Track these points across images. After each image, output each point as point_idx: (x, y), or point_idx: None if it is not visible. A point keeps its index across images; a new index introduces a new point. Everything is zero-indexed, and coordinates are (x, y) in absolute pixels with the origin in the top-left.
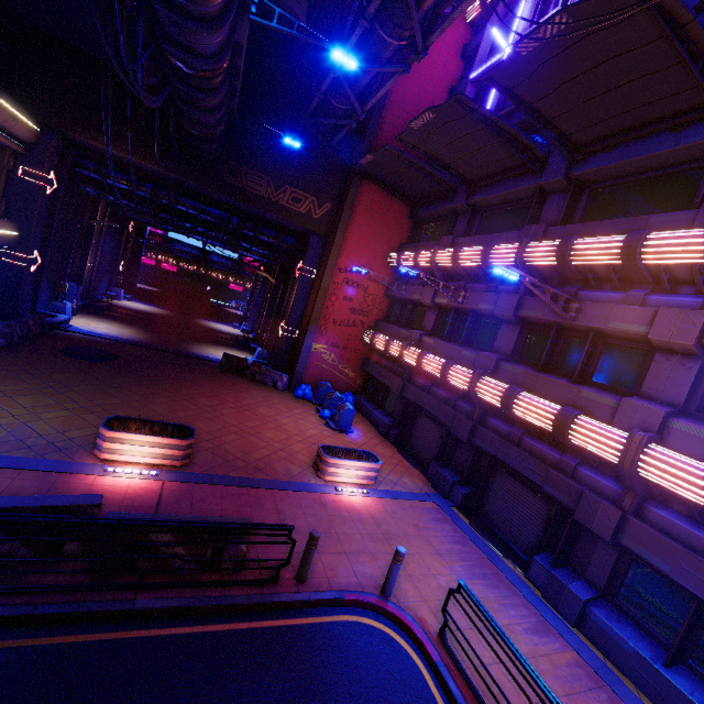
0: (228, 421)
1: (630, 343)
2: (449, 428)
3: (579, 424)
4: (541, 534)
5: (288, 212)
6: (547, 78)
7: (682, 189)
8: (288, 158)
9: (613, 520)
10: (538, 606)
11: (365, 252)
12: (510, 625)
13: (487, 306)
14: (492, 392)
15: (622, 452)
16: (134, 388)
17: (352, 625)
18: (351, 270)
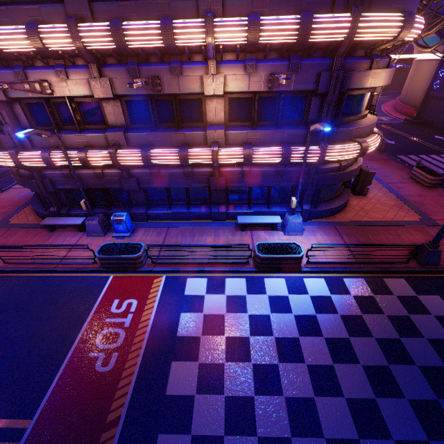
0: None
1: None
2: None
3: None
4: None
5: None
6: None
7: None
8: None
9: None
10: None
11: None
12: None
13: None
14: None
15: None
16: None
17: None
18: None
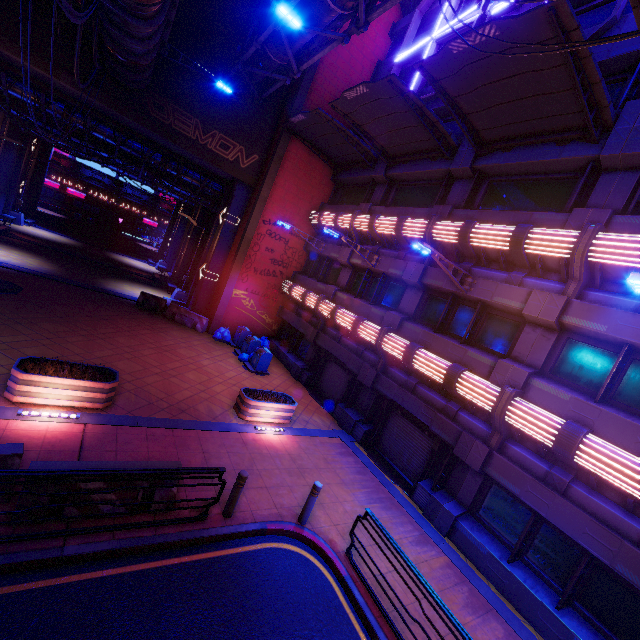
0: (149, 362)
1: (508, 315)
2: (355, 374)
3: (464, 378)
4: (426, 464)
5: (216, 158)
6: (470, 78)
7: (558, 194)
8: (219, 103)
9: (482, 455)
10: (420, 522)
11: (289, 207)
12: (400, 539)
13: (397, 271)
14: (396, 347)
15: (495, 403)
16: (45, 325)
17: (273, 551)
18: (274, 222)
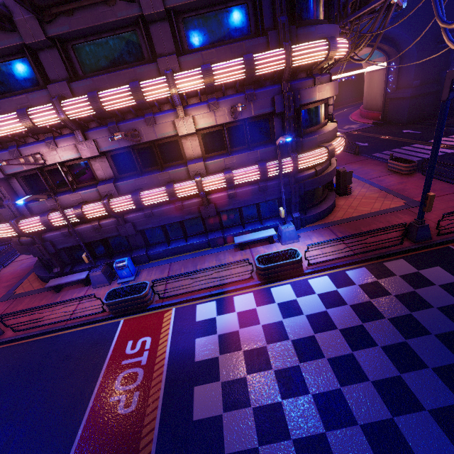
0: None
1: None
2: None
3: None
4: None
5: None
6: None
7: None
8: None
9: None
10: None
11: None
12: None
13: None
14: None
15: None
16: None
17: None
18: None
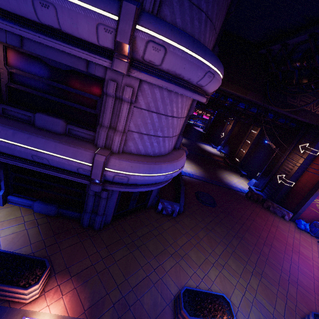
0: (307, 273)
1: None
2: None
3: None
4: None
5: None
6: None
7: None
8: None
9: None
10: None
11: None
12: None
13: None
14: None
15: None
16: (247, 237)
17: None
18: None
